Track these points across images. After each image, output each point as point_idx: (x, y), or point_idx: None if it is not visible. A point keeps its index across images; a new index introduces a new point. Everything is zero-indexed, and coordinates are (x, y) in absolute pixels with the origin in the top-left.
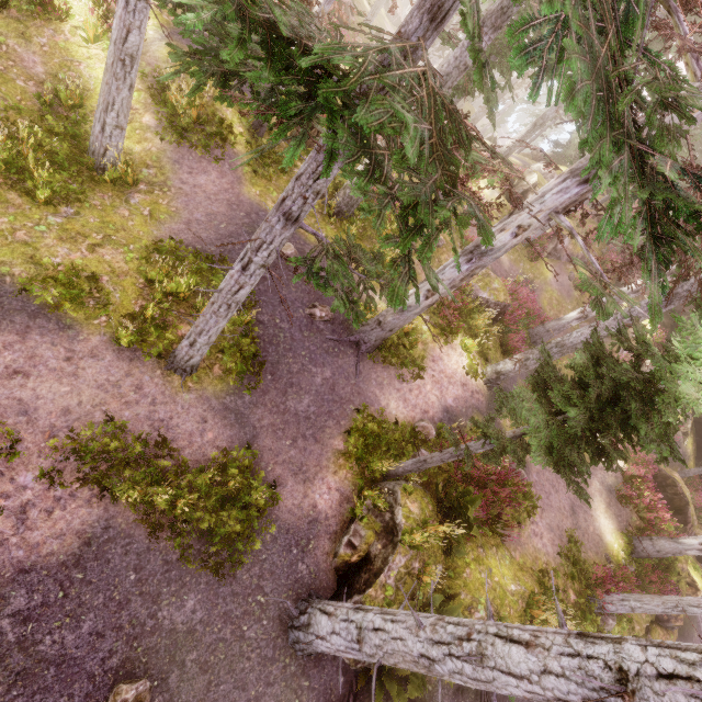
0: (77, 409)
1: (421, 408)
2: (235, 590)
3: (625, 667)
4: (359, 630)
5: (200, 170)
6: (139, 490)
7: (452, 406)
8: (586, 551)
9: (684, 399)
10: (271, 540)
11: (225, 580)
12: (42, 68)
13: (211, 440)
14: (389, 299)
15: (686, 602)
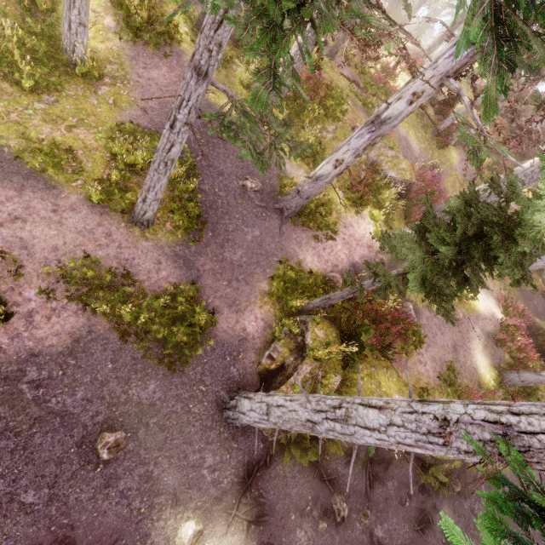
0: (63, 248)
1: (332, 263)
2: (184, 381)
3: (449, 418)
4: (267, 407)
5: (152, 65)
6: (110, 306)
7: (358, 262)
8: (462, 378)
9: (537, 227)
10: (210, 350)
11: (176, 374)
12: None
13: (164, 277)
14: (251, 101)
15: None
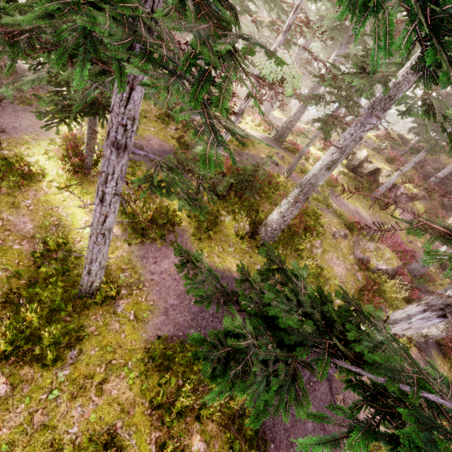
0: None
1: None
2: None
3: None
4: None
5: (161, 257)
6: None
7: None
8: None
9: None
10: None
11: None
12: (30, 224)
13: None
14: None
15: None
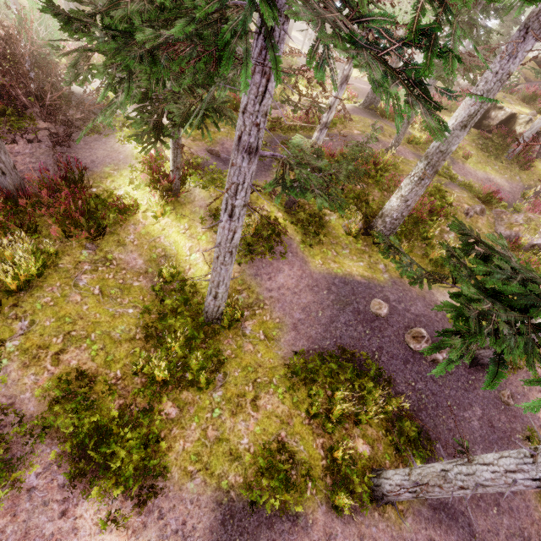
0: None
1: None
2: None
3: None
4: None
5: (274, 271)
6: None
7: None
8: None
9: None
10: None
11: None
12: (140, 260)
13: None
14: None
15: None
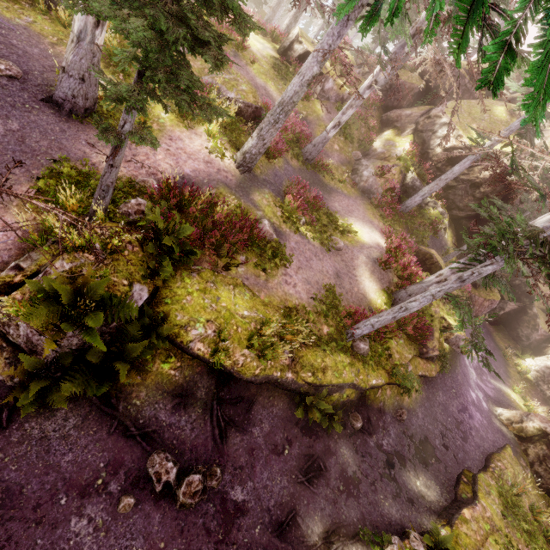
0: None
1: (148, 171)
2: None
3: None
4: None
5: None
6: None
7: (190, 175)
8: (348, 303)
9: None
10: None
11: None
12: None
13: None
14: None
15: (407, 302)
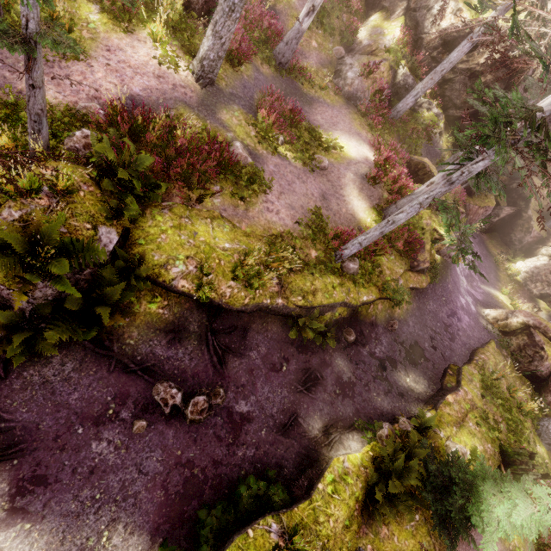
0: None
1: (88, 94)
2: None
3: None
4: None
5: None
6: None
7: (140, 95)
8: (336, 225)
9: None
10: None
11: None
12: None
13: None
14: None
15: (394, 214)
